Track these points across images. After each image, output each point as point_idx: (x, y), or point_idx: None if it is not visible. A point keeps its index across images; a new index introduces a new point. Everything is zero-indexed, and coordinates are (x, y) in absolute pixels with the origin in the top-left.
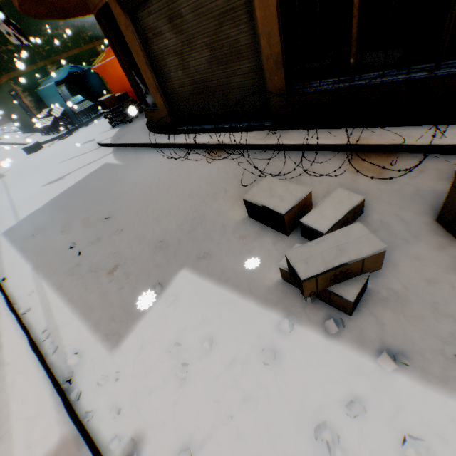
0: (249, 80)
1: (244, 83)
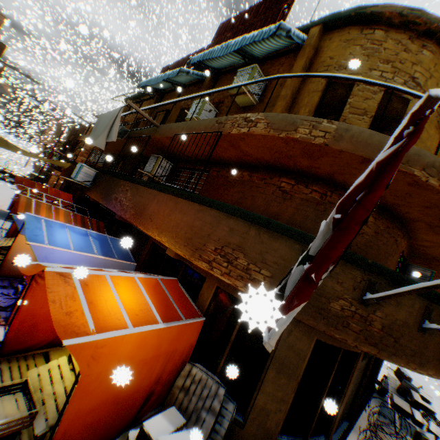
0: (351, 398)
1: (350, 400)
